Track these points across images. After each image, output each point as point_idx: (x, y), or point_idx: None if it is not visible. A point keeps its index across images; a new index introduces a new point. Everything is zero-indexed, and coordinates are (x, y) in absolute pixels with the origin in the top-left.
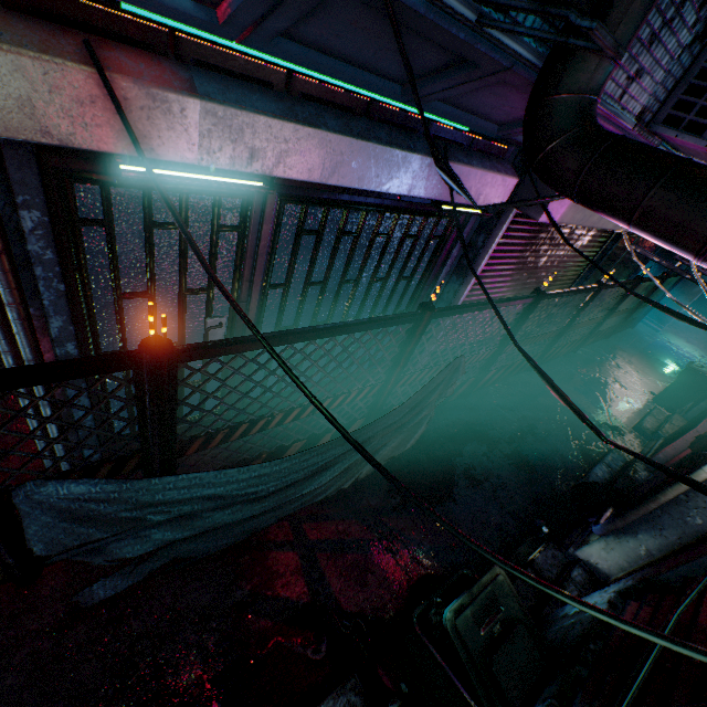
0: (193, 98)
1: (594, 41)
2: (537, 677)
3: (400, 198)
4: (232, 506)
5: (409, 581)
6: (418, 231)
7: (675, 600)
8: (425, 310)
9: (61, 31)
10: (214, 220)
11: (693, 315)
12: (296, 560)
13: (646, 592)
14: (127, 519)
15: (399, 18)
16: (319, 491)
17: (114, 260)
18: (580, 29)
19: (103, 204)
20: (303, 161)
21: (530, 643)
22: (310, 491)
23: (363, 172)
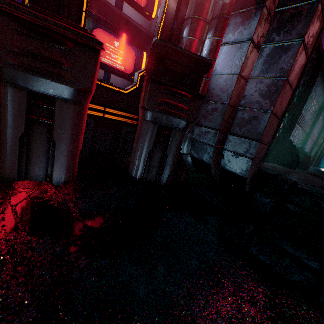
0: None
1: None
2: None
3: None
4: None
5: None
6: None
7: None
8: None
9: None
10: None
11: None
12: None
13: None
14: None
15: None
16: None
17: None
18: None
19: None
20: None
21: None
22: None
23: None
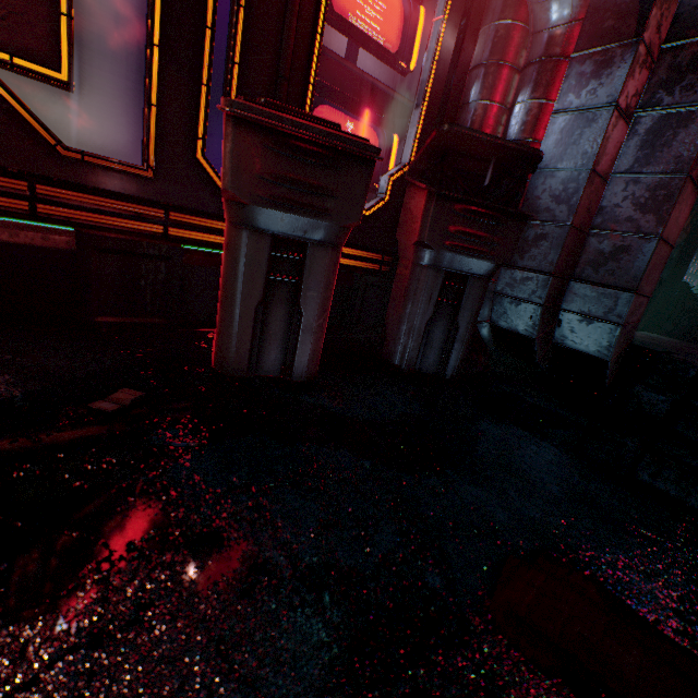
0: None
1: None
2: None
3: None
4: None
5: None
6: None
7: None
8: None
9: None
10: None
11: None
12: None
13: None
14: None
15: None
16: None
17: None
18: None
19: None
20: None
21: None
22: None
23: None
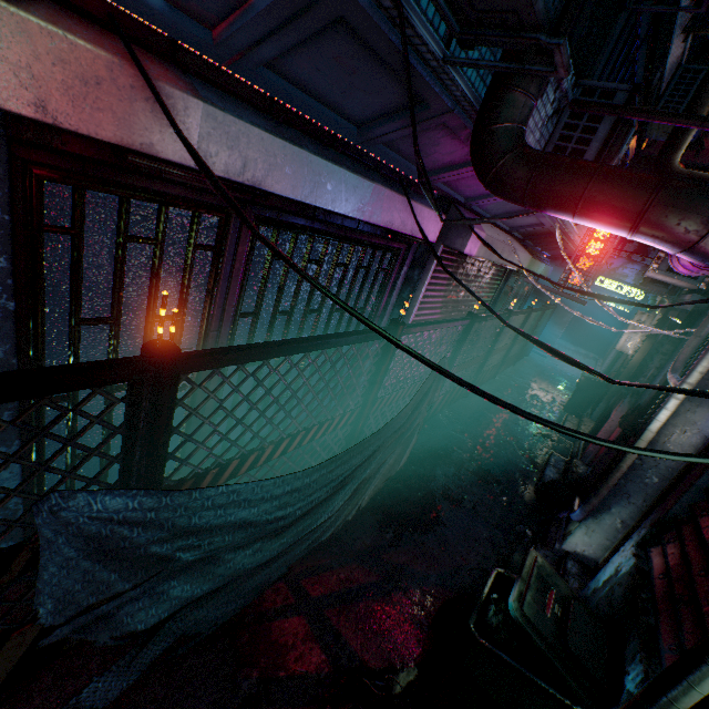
0: (197, 99)
1: (555, 59)
2: (607, 649)
3: (358, 227)
4: (253, 544)
5: (428, 617)
6: (368, 263)
7: (694, 523)
8: (398, 325)
9: (65, 13)
10: (192, 237)
11: (589, 321)
12: (304, 625)
13: (661, 534)
14: (154, 559)
15: (381, 53)
16: (329, 523)
17: (78, 276)
18: (549, 46)
19: (74, 209)
20: (288, 177)
21: (588, 616)
22: (322, 522)
23: (336, 195)
